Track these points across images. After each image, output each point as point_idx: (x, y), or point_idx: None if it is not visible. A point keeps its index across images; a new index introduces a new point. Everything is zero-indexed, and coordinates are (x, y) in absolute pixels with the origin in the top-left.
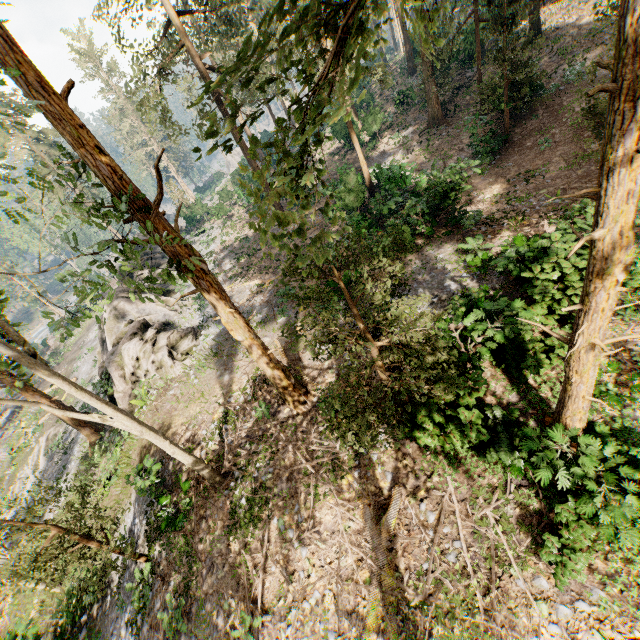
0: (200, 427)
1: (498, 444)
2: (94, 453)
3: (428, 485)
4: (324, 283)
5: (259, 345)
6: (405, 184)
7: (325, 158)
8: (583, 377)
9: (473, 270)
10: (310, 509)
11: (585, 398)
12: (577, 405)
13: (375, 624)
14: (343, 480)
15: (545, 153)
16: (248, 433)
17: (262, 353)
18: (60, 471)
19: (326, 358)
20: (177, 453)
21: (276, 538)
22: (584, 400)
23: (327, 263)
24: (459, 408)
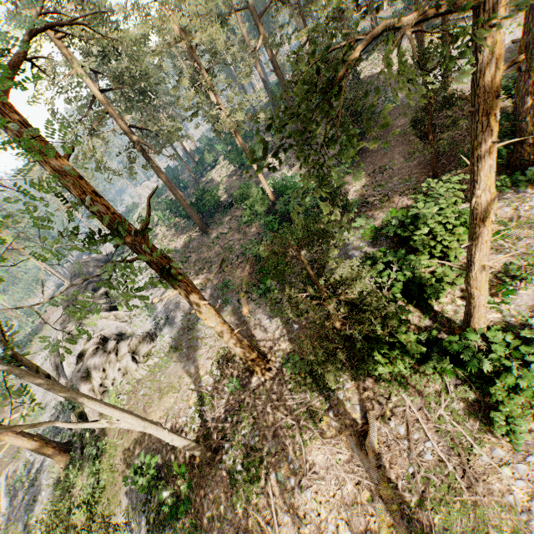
0: (179, 415)
1: (434, 356)
2: (69, 474)
3: (390, 405)
4: (254, 271)
5: (227, 327)
6: (297, 188)
7: (225, 179)
8: (480, 290)
9: (367, 239)
10: (303, 454)
11: (484, 306)
12: (480, 312)
13: (388, 533)
14: (321, 422)
15: (388, 154)
16: (226, 408)
17: (231, 333)
18: (29, 506)
19: (275, 329)
20: (175, 439)
21: (279, 491)
22: (484, 307)
23: (254, 255)
24: (401, 336)
